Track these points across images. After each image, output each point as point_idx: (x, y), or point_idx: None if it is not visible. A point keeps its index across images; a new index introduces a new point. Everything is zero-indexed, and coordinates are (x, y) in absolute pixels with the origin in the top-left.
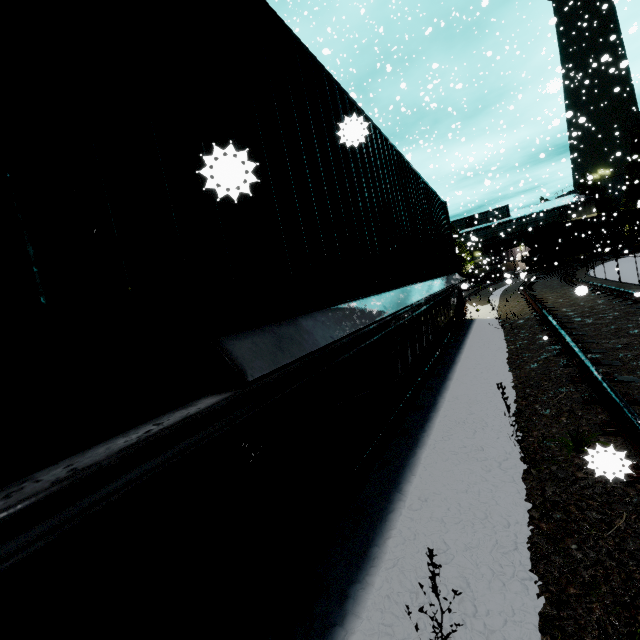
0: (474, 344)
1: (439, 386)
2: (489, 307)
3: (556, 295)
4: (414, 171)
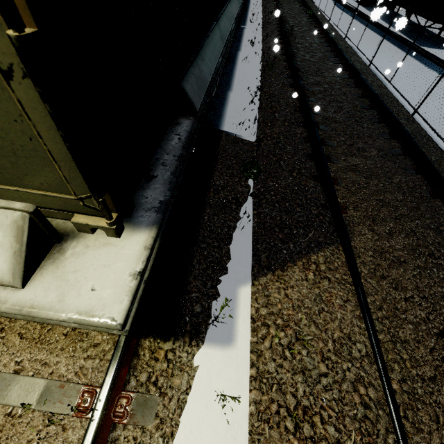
0: None
1: (248, 4)
2: None
3: None
4: None
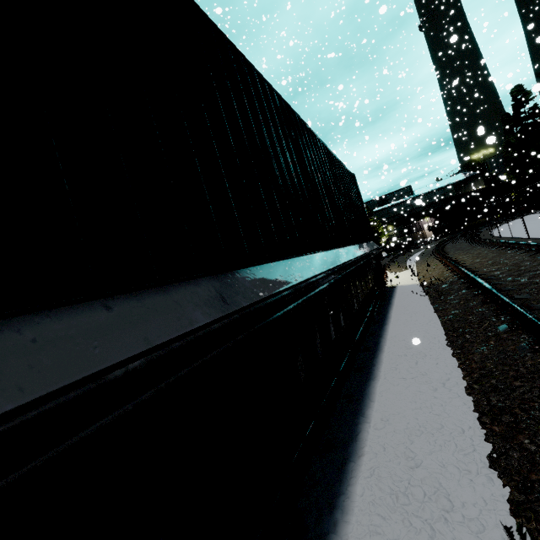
0: (400, 317)
1: (361, 392)
2: (408, 272)
3: (471, 256)
4: (310, 131)
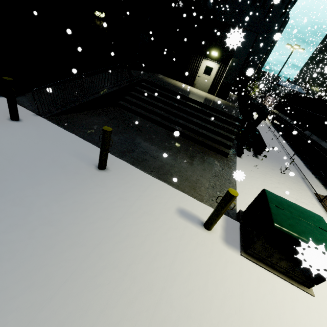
0: None
1: None
2: None
3: None
4: None
